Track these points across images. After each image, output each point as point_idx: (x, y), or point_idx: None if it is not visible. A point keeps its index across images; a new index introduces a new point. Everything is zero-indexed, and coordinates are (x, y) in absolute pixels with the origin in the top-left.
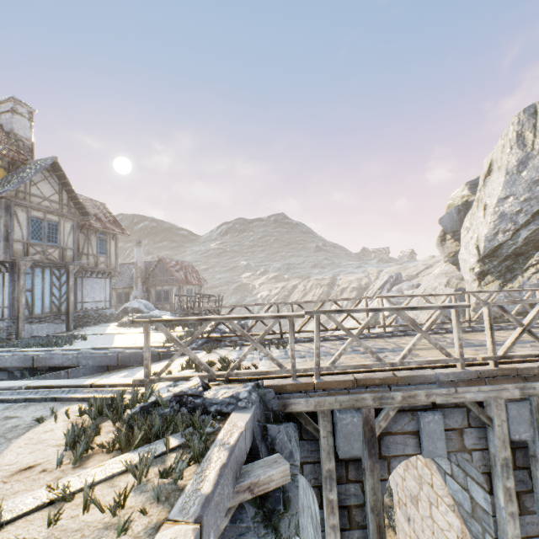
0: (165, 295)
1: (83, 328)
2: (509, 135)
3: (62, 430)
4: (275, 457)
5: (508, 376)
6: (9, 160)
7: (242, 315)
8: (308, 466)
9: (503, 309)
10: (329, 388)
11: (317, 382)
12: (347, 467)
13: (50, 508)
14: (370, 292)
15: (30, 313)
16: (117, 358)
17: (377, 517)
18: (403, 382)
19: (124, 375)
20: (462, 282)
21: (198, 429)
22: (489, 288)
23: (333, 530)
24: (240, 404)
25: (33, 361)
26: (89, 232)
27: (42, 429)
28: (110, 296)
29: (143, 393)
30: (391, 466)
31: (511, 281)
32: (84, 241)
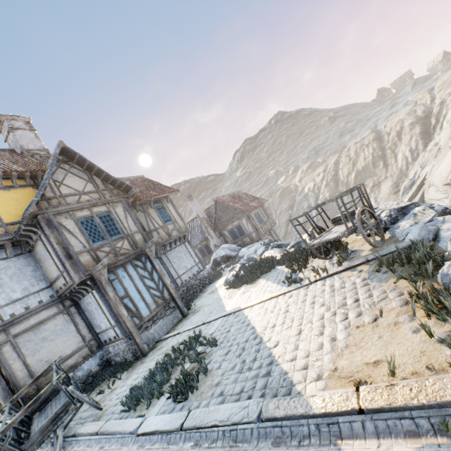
0: (238, 230)
1: (195, 302)
2: None
3: None
4: None
5: None
6: (28, 174)
7: None
8: None
9: None
10: None
11: None
12: None
13: None
14: None
15: (140, 319)
16: None
17: None
18: None
19: None
20: None
21: None
22: None
23: None
24: None
25: None
26: (144, 207)
27: None
28: (197, 257)
29: None
30: None
31: None
32: (145, 218)
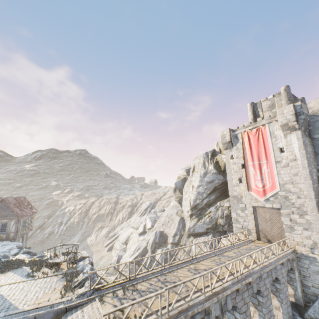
0: (3, 226)
1: None
2: (201, 160)
3: None
4: None
5: (214, 294)
6: None
7: (145, 297)
8: None
9: (213, 272)
10: (172, 318)
11: (169, 317)
12: None
13: None
14: (140, 211)
15: None
16: (34, 318)
17: None
18: (191, 307)
19: None
20: (183, 213)
21: None
22: (194, 221)
23: None
24: None
25: None
26: None
27: None
28: None
29: None
30: None
31: (201, 219)
32: None
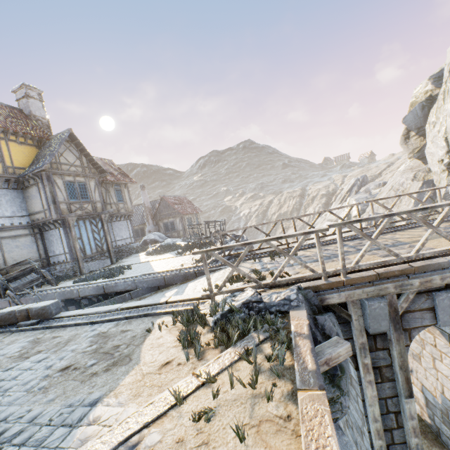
0: (171, 225)
1: (121, 260)
2: None
3: (169, 336)
4: (336, 339)
5: None
6: (37, 139)
7: (276, 236)
8: None
9: None
10: (356, 283)
11: (346, 280)
12: (375, 340)
13: (204, 387)
14: (339, 196)
15: (84, 255)
16: (164, 280)
17: (405, 372)
18: (419, 271)
19: (175, 291)
20: (429, 174)
21: (271, 326)
22: None
23: (370, 384)
24: (293, 304)
25: (104, 289)
26: (107, 186)
27: (154, 337)
28: (133, 233)
29: (218, 304)
30: (411, 336)
31: None
32: (105, 193)
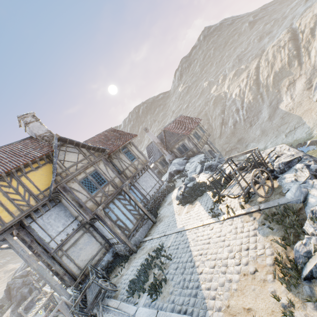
0: (183, 148)
1: (160, 210)
2: None
3: None
4: None
5: None
6: (44, 157)
7: None
8: None
9: None
10: None
11: None
12: None
13: None
14: None
15: (128, 231)
16: None
17: None
18: None
19: None
20: None
21: None
22: None
23: None
24: None
25: None
26: (116, 155)
27: None
28: (157, 177)
29: None
30: None
31: None
32: (118, 162)
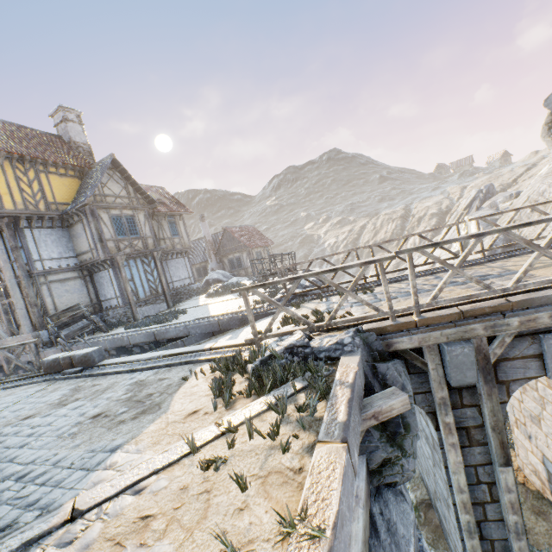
0: (237, 262)
1: (179, 303)
2: None
3: (205, 385)
4: (392, 390)
5: None
6: (78, 168)
7: (329, 268)
8: (419, 396)
9: None
10: (433, 324)
11: (419, 320)
12: (460, 394)
13: (224, 437)
14: (453, 215)
15: (137, 299)
16: (218, 324)
17: (499, 435)
18: (520, 307)
19: (229, 337)
20: None
21: (315, 374)
22: None
23: (453, 447)
24: (346, 349)
25: (155, 336)
26: (159, 218)
27: (190, 385)
28: (192, 272)
29: (258, 350)
30: (510, 390)
31: None
32: (158, 227)
